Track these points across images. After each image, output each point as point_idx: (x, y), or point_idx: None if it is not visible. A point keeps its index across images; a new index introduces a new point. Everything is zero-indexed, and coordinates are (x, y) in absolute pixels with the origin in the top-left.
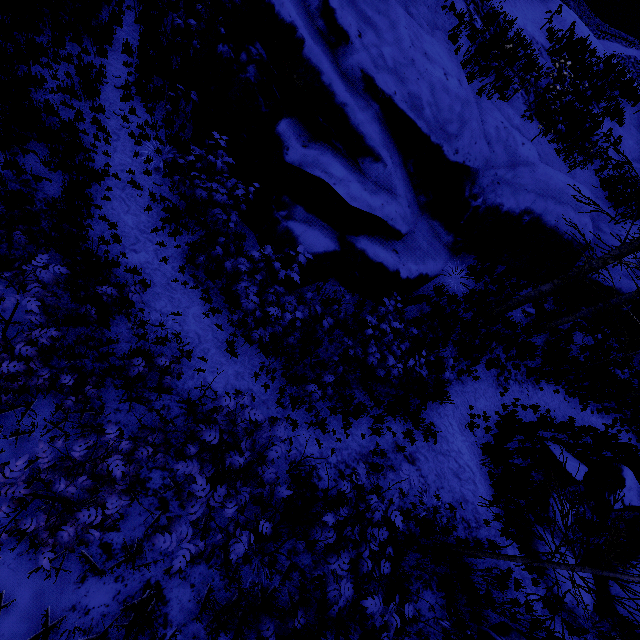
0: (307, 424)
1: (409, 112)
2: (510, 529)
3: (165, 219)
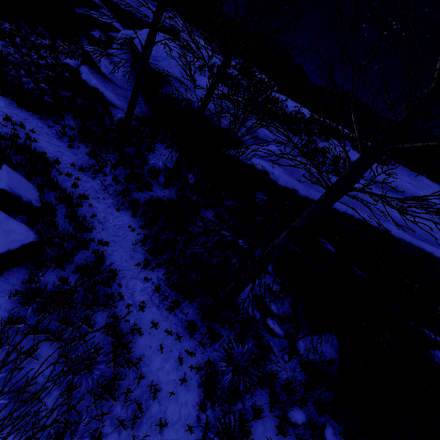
0: None
1: (137, 44)
2: None
3: None
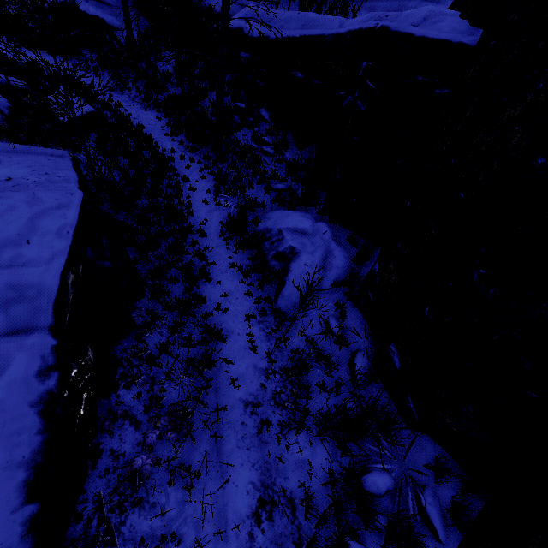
0: None
1: None
2: None
3: None
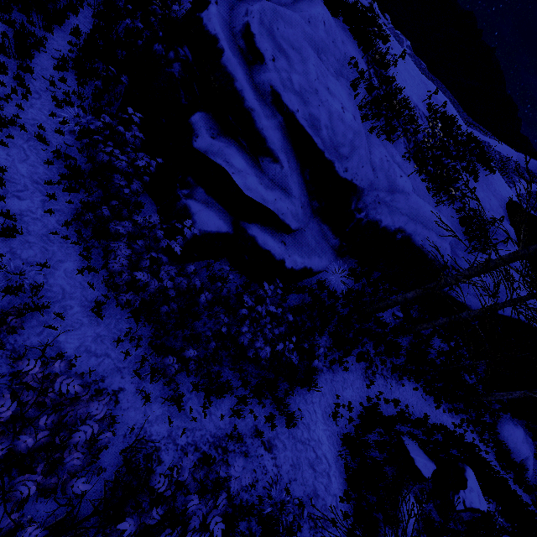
0: (163, 398)
1: (308, 128)
2: (356, 530)
3: (64, 175)
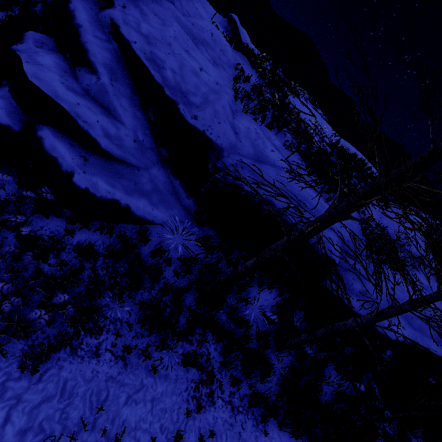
0: None
1: (145, 60)
2: None
3: None
